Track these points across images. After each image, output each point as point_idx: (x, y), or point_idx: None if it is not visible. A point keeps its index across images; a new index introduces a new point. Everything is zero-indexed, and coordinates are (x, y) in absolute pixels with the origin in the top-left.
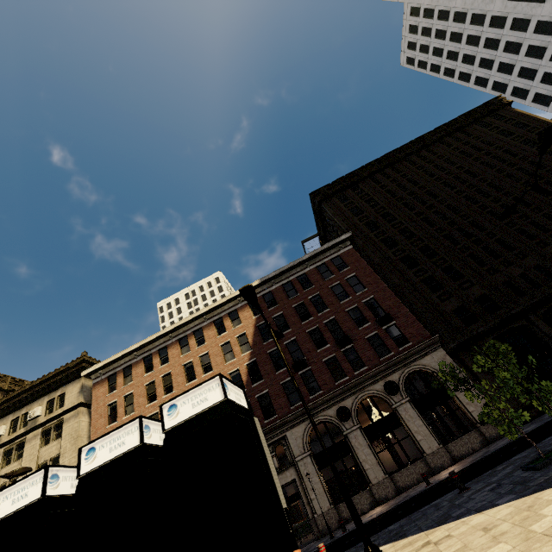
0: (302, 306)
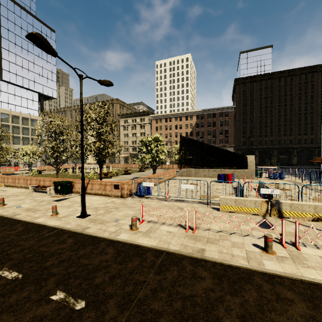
0: (209, 122)
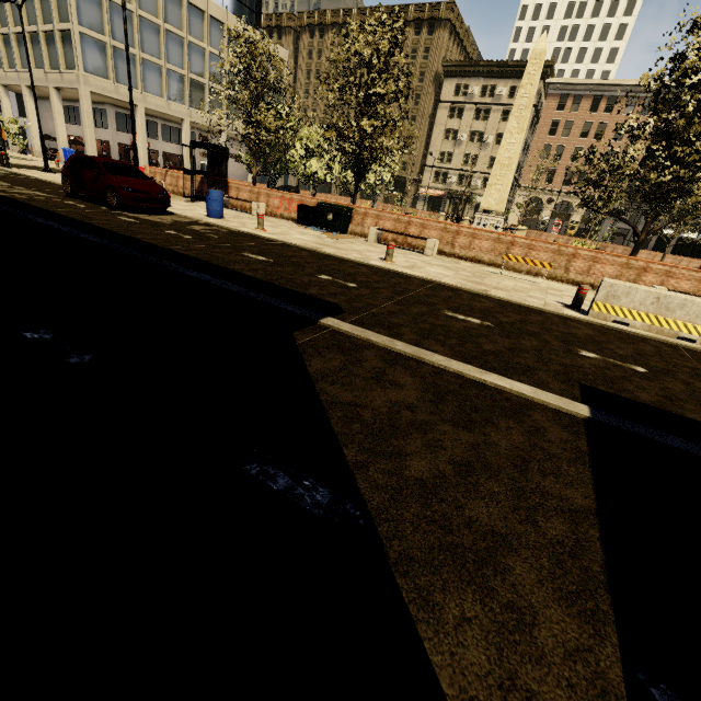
0: None
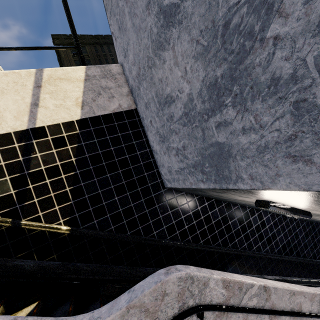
0: None
